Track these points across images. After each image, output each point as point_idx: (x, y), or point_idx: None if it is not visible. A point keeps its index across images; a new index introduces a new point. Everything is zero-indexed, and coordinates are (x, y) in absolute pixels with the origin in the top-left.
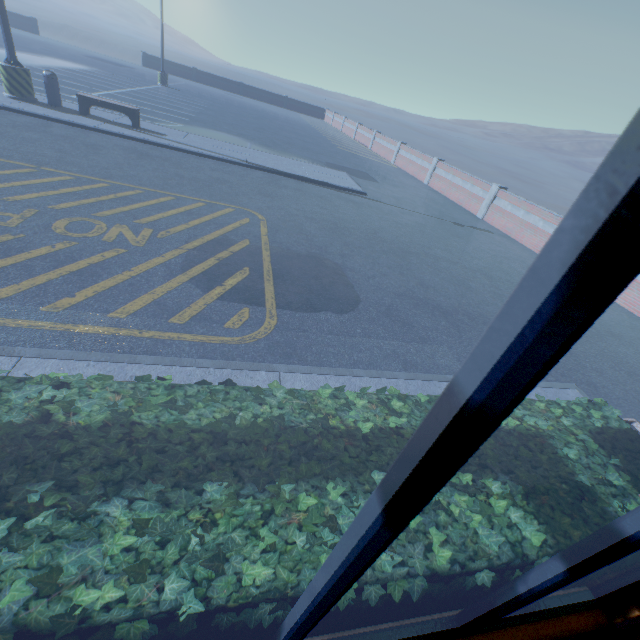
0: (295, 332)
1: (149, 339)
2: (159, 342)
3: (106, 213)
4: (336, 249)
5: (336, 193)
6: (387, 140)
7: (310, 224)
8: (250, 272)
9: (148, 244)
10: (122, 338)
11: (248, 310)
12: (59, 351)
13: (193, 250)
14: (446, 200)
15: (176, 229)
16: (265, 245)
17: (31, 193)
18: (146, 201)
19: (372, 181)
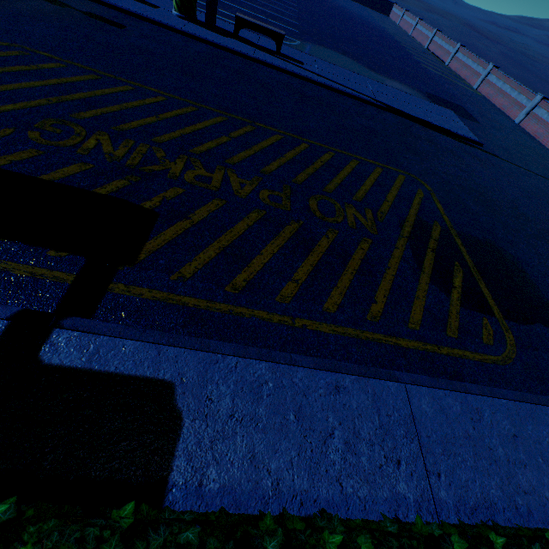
0: (531, 350)
1: (447, 357)
2: (455, 360)
3: (330, 187)
4: (501, 233)
5: (459, 144)
6: (474, 59)
7: (465, 196)
8: (461, 268)
9: (379, 231)
10: (431, 355)
11: (487, 321)
12: (420, 377)
13: (410, 238)
14: (544, 149)
15: (384, 208)
16: (451, 229)
17: (271, 162)
18: (343, 168)
19: (474, 121)
